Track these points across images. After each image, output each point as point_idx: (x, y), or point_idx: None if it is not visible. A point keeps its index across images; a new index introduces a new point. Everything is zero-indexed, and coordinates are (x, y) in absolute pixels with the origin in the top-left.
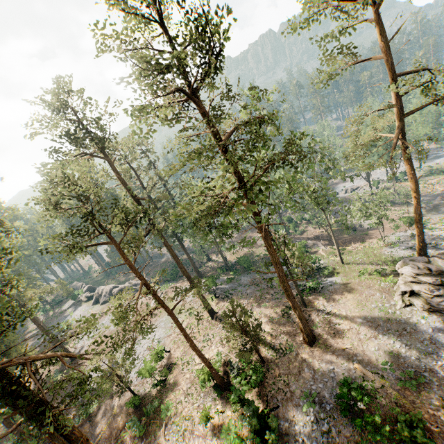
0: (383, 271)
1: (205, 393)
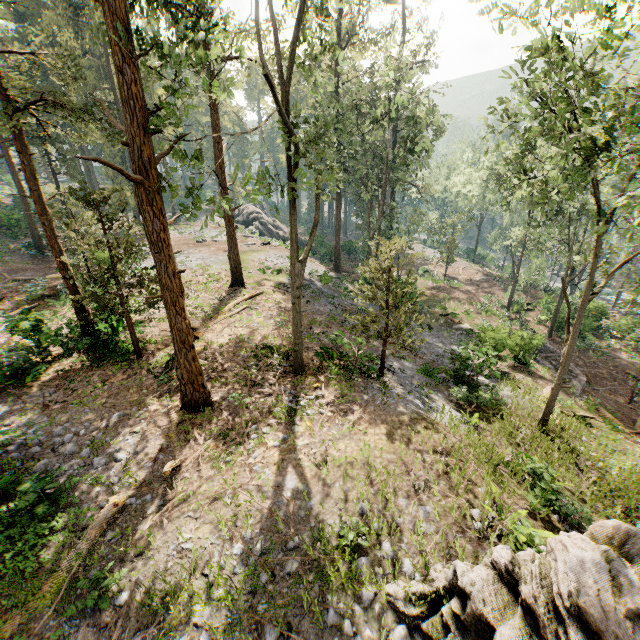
0: (575, 517)
1: None
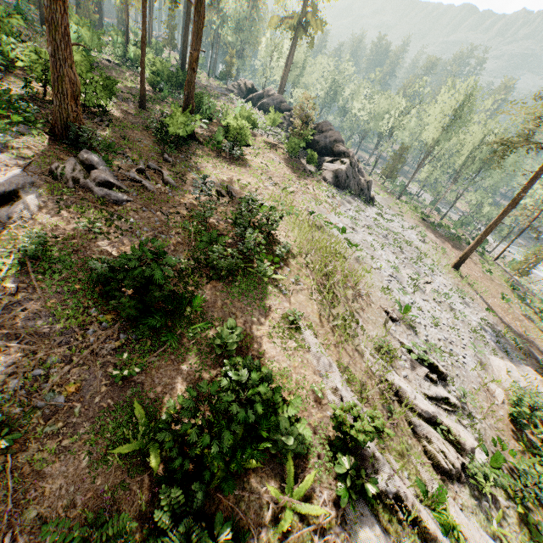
0: None
1: None
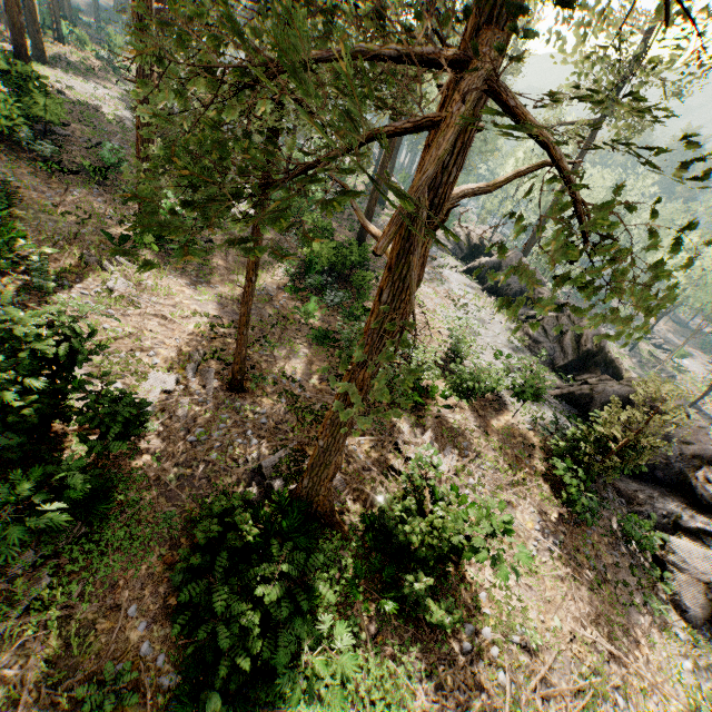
0: None
1: None
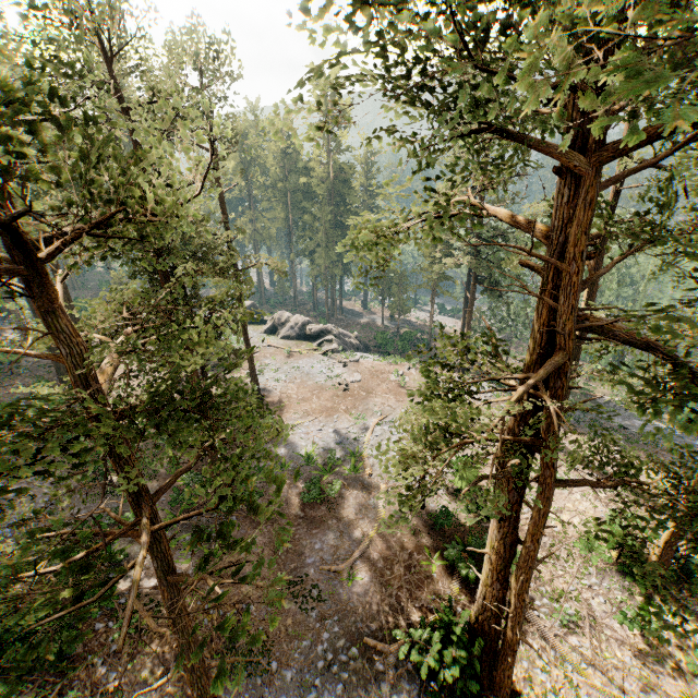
0: None
1: (599, 570)
